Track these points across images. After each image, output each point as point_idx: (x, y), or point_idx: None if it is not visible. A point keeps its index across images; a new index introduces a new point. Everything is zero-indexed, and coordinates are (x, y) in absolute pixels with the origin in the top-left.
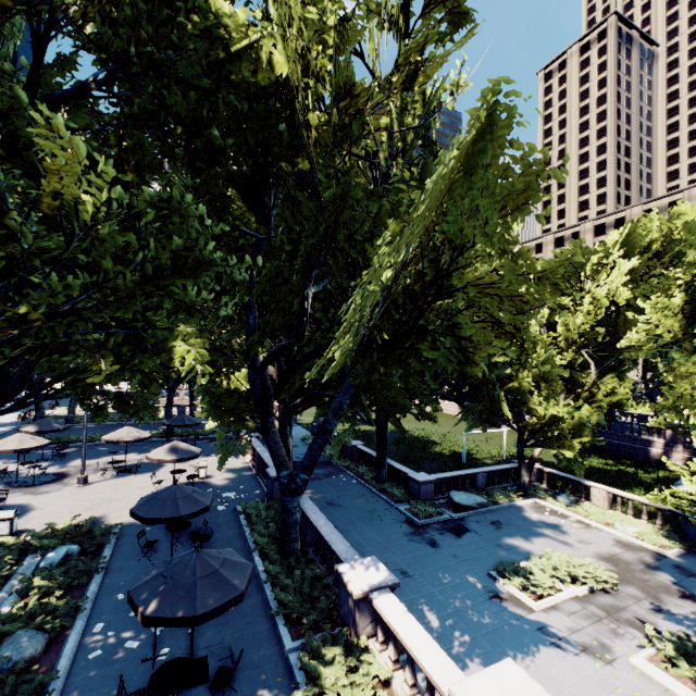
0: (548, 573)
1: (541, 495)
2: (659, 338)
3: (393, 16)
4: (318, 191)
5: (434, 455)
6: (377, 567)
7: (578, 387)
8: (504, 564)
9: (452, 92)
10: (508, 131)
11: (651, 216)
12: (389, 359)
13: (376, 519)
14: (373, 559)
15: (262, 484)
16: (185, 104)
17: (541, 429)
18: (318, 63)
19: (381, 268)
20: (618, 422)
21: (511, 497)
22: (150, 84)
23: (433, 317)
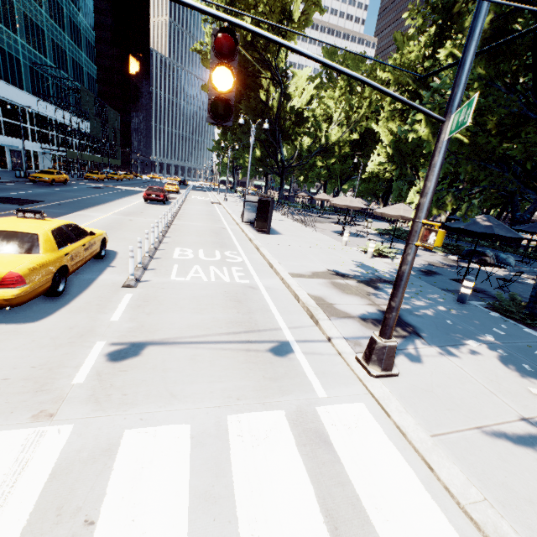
0: None
1: None
2: None
3: None
4: None
5: None
6: None
7: None
8: None
9: None
10: None
11: None
12: None
13: None
14: None
15: None
16: None
17: None
18: None
19: None
20: None
21: None
22: None
23: None
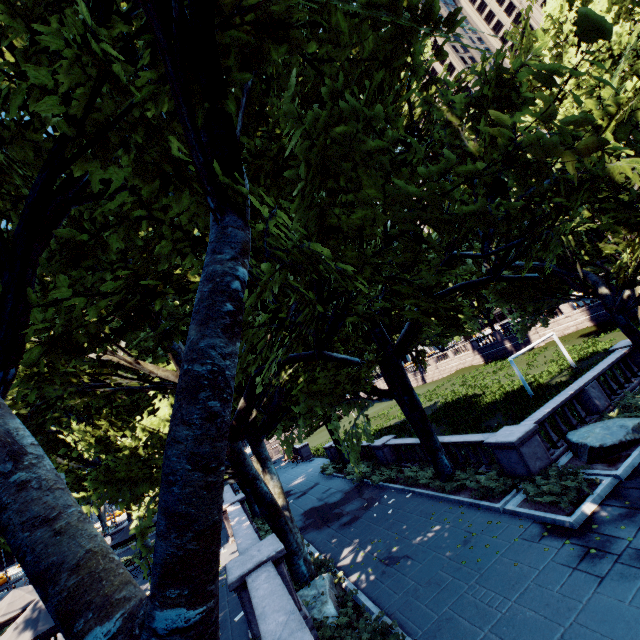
0: None
1: None
2: None
3: None
4: None
5: (487, 408)
6: None
7: None
8: None
9: None
10: None
11: None
12: None
13: (486, 555)
14: None
15: None
16: None
17: (638, 266)
18: None
19: None
20: None
21: None
22: None
23: None
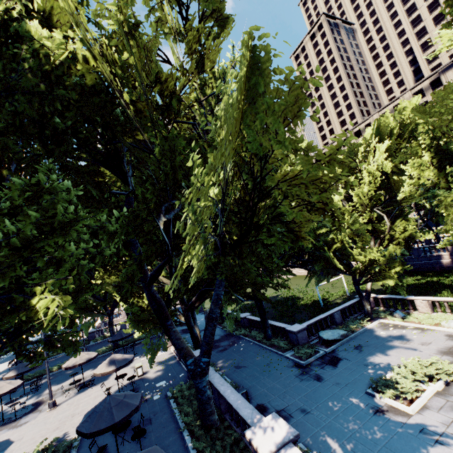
0: (410, 379)
1: (382, 316)
2: (422, 186)
3: (178, 29)
4: (151, 148)
5: (301, 307)
6: (278, 423)
7: (380, 234)
8: (375, 381)
9: (233, 67)
10: (268, 63)
11: (387, 115)
12: (242, 253)
13: (273, 370)
14: (273, 416)
15: (184, 367)
16: (33, 113)
17: (366, 269)
18: (109, 50)
19: (203, 187)
20: (414, 249)
21: (362, 324)
22: (5, 106)
23: (261, 213)
